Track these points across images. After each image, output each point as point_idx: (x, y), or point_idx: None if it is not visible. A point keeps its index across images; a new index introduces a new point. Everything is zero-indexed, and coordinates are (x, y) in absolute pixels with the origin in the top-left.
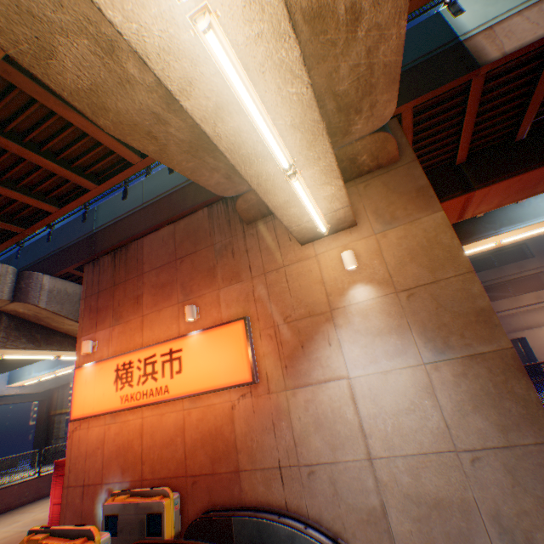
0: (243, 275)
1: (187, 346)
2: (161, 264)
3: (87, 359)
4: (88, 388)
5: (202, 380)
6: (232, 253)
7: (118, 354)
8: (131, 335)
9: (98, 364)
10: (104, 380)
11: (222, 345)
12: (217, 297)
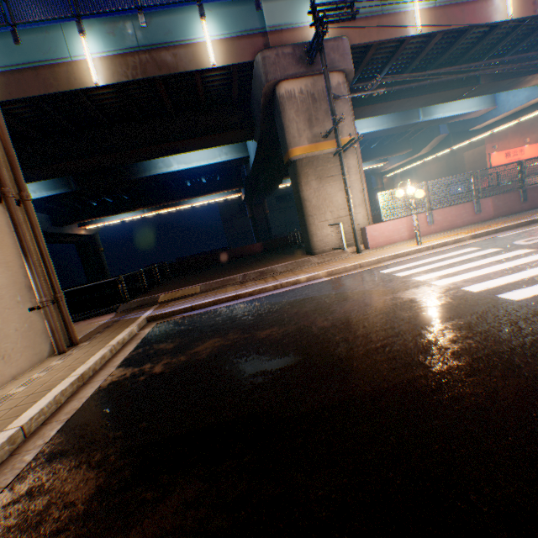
0: (534, 133)
1: (523, 149)
2: (512, 126)
3: (488, 152)
4: (495, 159)
5: (527, 157)
6: (532, 127)
7: (500, 151)
8: (504, 146)
9: (497, 153)
10: (500, 157)
11: (532, 149)
12: (528, 138)
